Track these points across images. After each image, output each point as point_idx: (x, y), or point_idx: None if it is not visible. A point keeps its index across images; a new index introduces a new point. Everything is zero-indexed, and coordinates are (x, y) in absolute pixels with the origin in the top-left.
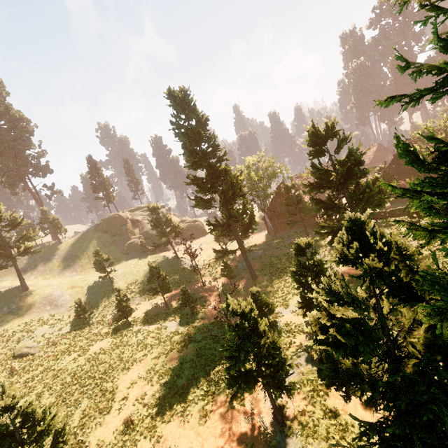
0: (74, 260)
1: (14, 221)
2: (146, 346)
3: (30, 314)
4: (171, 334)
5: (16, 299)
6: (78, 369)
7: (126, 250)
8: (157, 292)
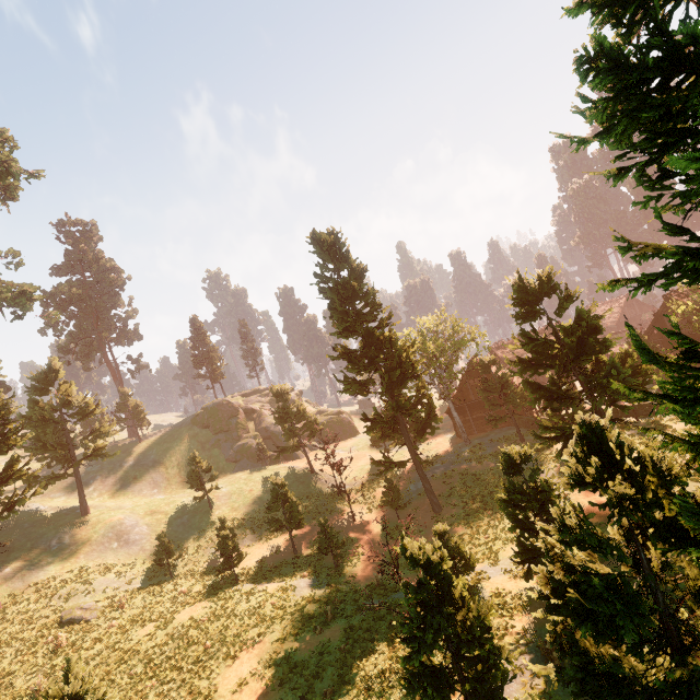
0: (157, 470)
1: (86, 408)
2: (263, 619)
3: (88, 554)
4: (302, 600)
5: (70, 529)
6: (155, 652)
7: (234, 457)
8: (281, 526)
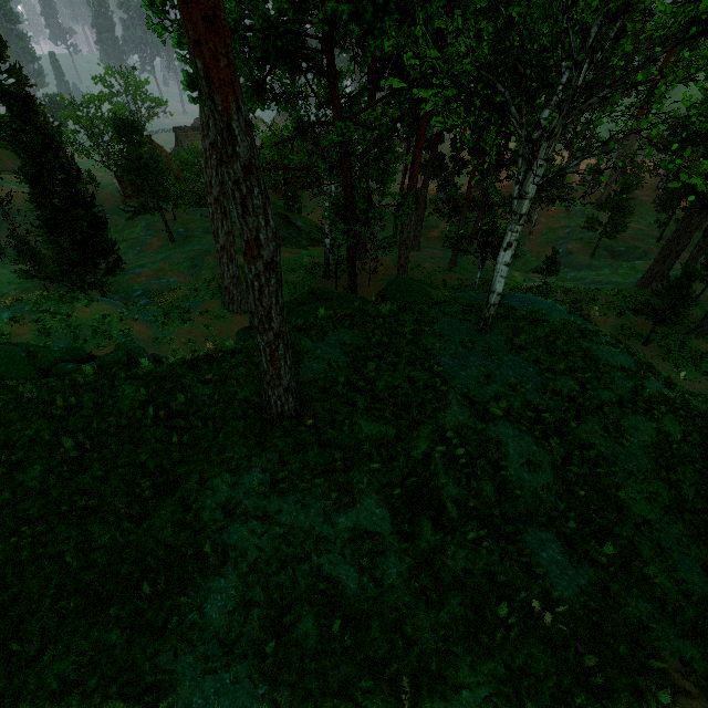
0: None
1: None
2: None
3: None
4: None
5: None
6: None
7: None
8: None
